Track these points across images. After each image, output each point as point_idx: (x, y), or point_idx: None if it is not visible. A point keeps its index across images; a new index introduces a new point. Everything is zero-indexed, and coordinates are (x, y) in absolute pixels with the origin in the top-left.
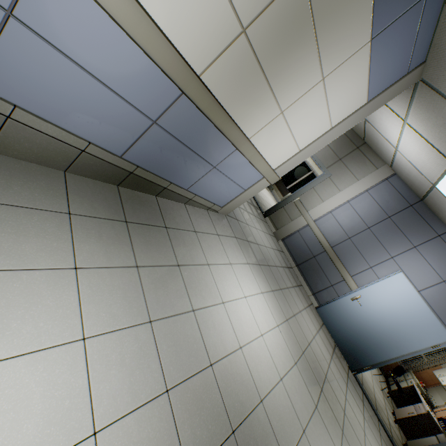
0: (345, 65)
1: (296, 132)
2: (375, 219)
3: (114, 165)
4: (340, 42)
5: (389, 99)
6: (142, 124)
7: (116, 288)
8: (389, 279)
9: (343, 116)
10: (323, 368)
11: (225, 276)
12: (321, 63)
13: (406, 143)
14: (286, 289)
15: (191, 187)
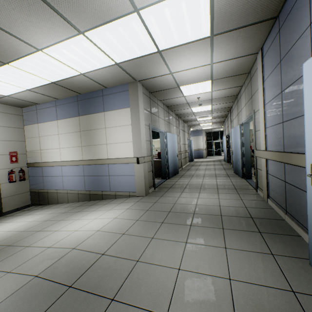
0: (106, 120)
1: (120, 141)
2: (277, 80)
3: (85, 194)
4: (98, 122)
5: (136, 96)
6: (83, 178)
7: (52, 215)
8: (305, 91)
9: (129, 119)
10: (128, 294)
11: (96, 213)
12: (100, 128)
13: (191, 65)
14: (180, 225)
15: (110, 189)
